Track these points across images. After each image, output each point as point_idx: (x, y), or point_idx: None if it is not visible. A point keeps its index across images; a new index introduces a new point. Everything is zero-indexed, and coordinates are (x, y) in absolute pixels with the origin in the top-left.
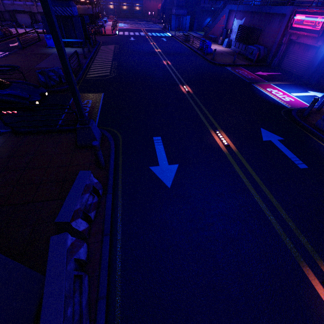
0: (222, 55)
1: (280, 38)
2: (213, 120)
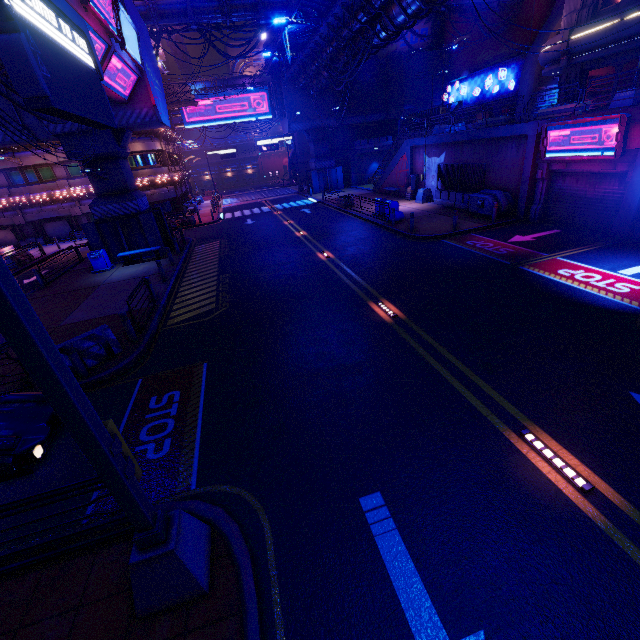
0: (425, 219)
1: (531, 172)
2: (493, 391)
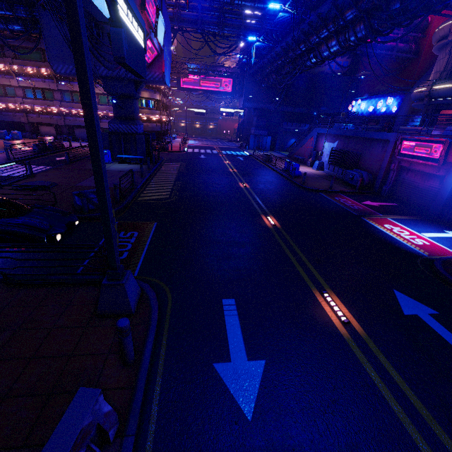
0: (314, 179)
1: (387, 164)
2: (316, 271)
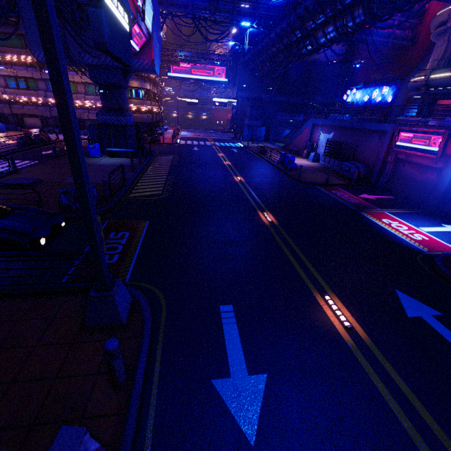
0: (310, 172)
1: (384, 156)
2: (316, 272)
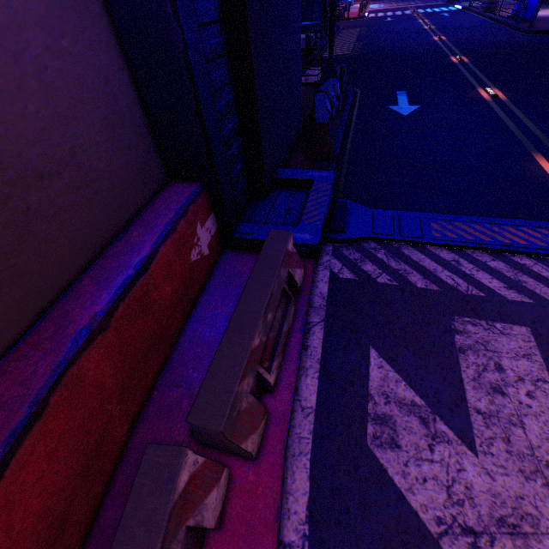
0: None
1: None
2: (488, 81)
